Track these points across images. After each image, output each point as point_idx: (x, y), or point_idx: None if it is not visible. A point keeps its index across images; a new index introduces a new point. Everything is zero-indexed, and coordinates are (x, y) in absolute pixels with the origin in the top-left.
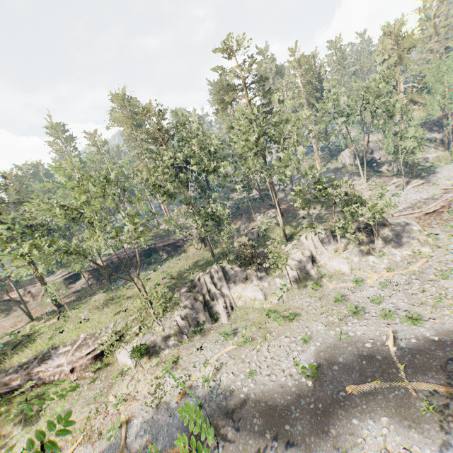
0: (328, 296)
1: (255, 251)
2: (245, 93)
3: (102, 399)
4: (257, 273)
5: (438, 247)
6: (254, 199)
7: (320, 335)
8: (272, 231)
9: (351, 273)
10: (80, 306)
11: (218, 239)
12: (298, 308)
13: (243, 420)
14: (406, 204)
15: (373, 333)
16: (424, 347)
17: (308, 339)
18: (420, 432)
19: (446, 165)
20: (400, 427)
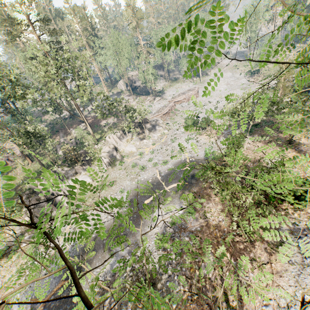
0: (129, 166)
1: (78, 153)
2: (33, 29)
3: None
4: (83, 167)
5: (170, 129)
6: (65, 119)
7: (129, 186)
8: (86, 138)
9: (137, 151)
10: None
11: (43, 153)
12: (114, 178)
13: (98, 245)
14: (155, 110)
15: (151, 175)
16: (170, 172)
17: (123, 190)
18: (172, 203)
19: (168, 89)
20: (166, 205)
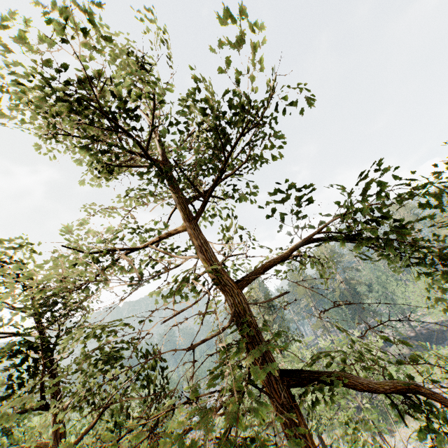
0: None
1: None
2: None
3: None
4: None
5: None
6: None
7: None
8: None
9: None
10: None
11: None
12: None
13: None
14: None
15: None
16: None
17: None
18: None
19: None
20: None
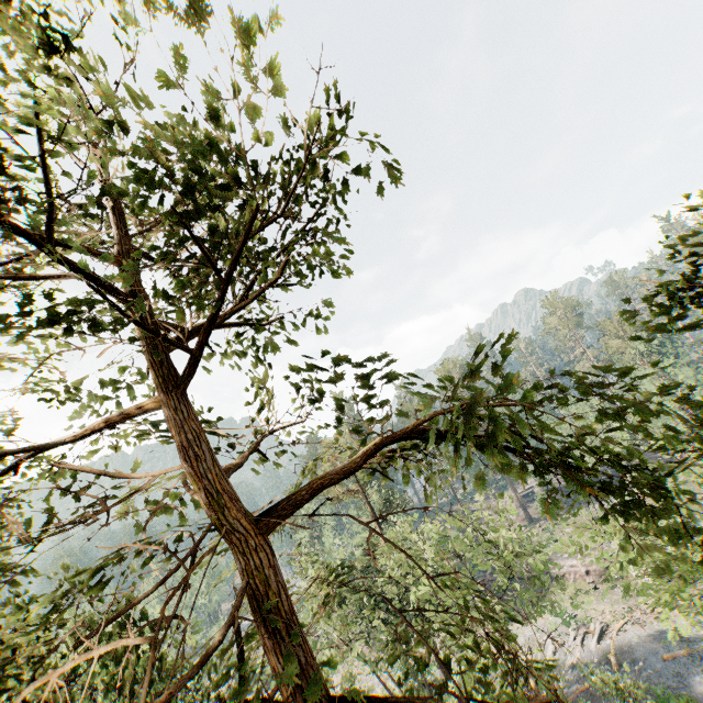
0: None
1: None
2: None
3: (630, 603)
4: None
5: None
6: None
7: None
8: None
9: None
10: (559, 523)
11: None
12: None
13: None
14: None
15: None
16: None
17: None
18: None
19: None
20: None
